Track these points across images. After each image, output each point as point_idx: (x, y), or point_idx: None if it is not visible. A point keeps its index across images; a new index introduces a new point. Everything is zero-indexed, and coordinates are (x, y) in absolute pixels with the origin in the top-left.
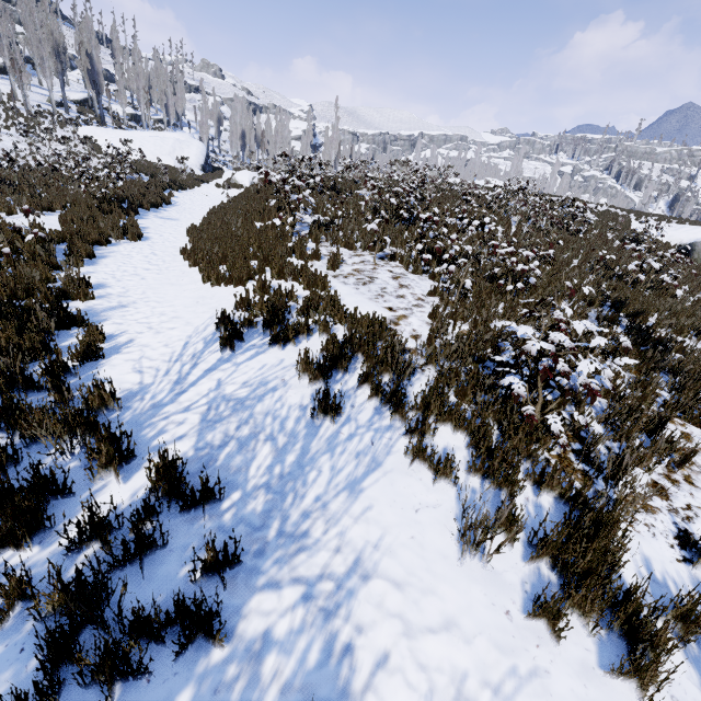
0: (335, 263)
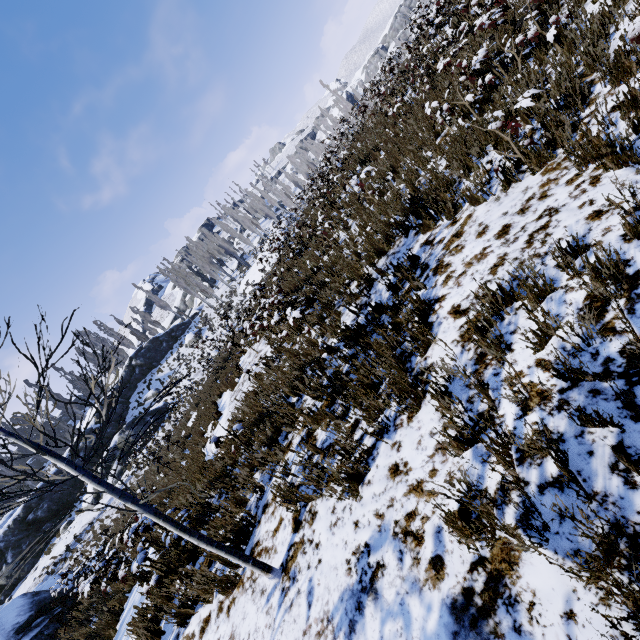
0: (229, 386)
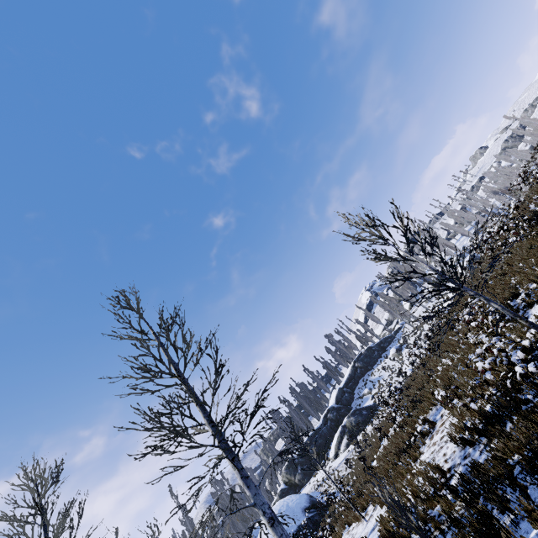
0: (385, 432)
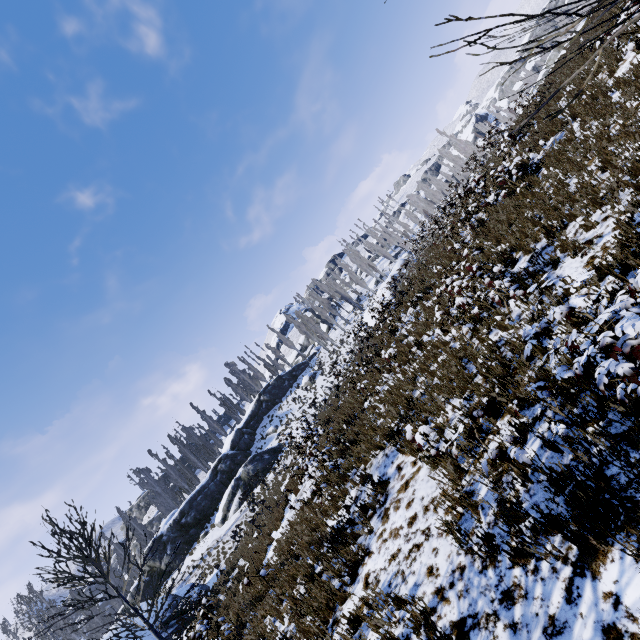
0: (293, 492)
